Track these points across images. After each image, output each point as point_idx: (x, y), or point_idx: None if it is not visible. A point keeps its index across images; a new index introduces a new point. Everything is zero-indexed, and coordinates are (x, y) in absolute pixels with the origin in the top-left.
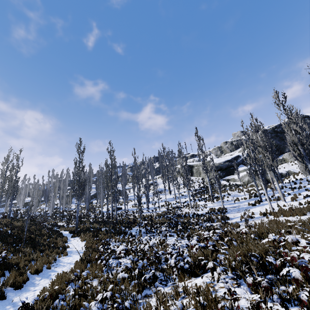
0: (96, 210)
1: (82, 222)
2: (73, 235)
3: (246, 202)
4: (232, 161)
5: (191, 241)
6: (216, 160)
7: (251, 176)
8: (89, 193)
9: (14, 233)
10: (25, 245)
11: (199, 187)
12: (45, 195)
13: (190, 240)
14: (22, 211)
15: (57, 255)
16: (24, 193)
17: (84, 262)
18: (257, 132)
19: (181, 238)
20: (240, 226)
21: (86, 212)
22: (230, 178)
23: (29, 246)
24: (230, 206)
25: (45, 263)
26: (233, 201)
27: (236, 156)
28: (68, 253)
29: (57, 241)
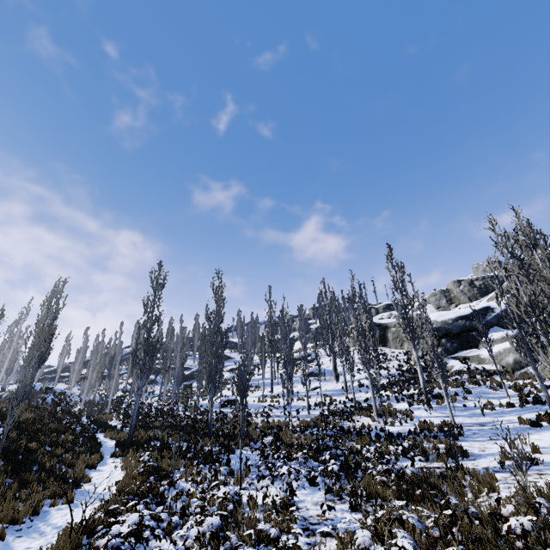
0: (190, 401)
1: (147, 424)
2: (115, 452)
3: (514, 414)
4: (473, 318)
5: (359, 511)
6: (436, 315)
7: (522, 350)
8: (182, 366)
9: (1, 435)
10: (1, 466)
11: (399, 371)
12: (111, 365)
13: (356, 510)
14: (77, 391)
15: (44, 500)
16: (81, 359)
17: (76, 536)
18: (533, 248)
19: (337, 495)
20: (500, 488)
21: (163, 405)
22: (469, 354)
23: (9, 469)
24: (471, 421)
25: (4, 520)
26: (478, 408)
27: (481, 308)
28: (77, 497)
29: (78, 462)
